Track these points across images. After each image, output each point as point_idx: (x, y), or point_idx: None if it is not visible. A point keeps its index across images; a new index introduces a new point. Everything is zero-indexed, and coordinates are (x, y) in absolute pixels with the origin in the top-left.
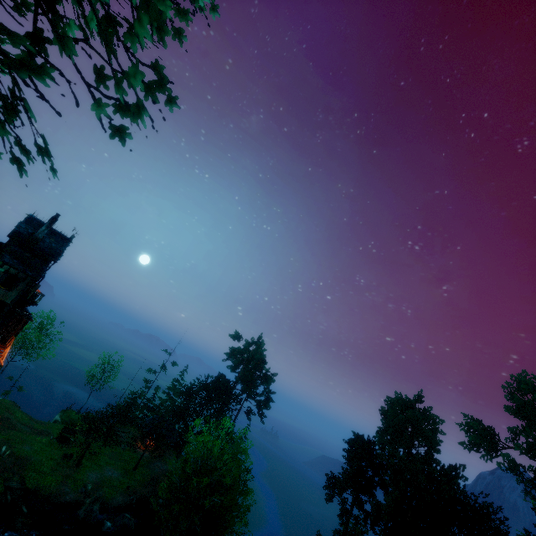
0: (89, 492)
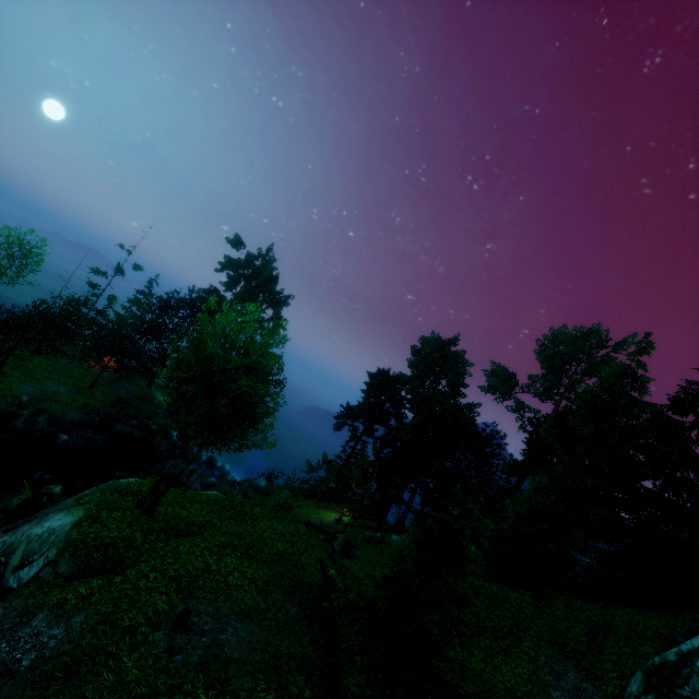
0: (25, 404)
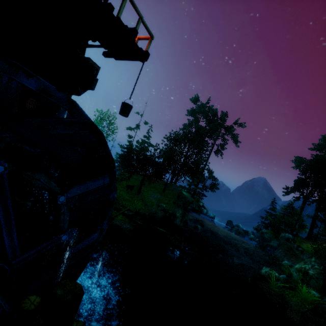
0: (165, 209)
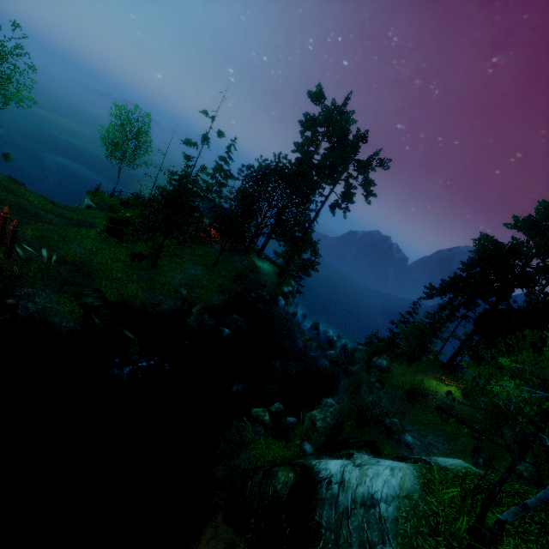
0: (185, 297)
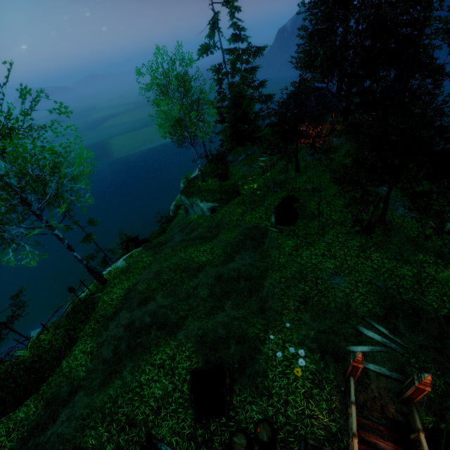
0: None
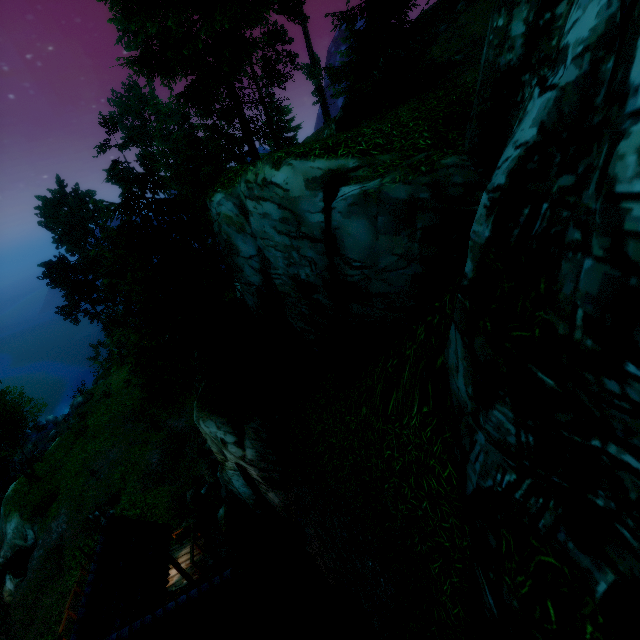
0: None
